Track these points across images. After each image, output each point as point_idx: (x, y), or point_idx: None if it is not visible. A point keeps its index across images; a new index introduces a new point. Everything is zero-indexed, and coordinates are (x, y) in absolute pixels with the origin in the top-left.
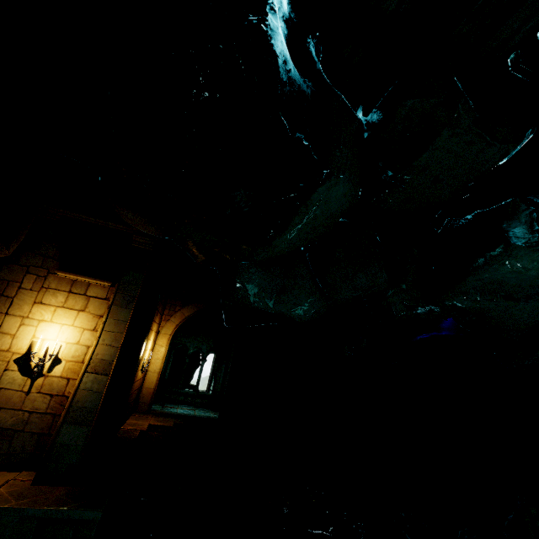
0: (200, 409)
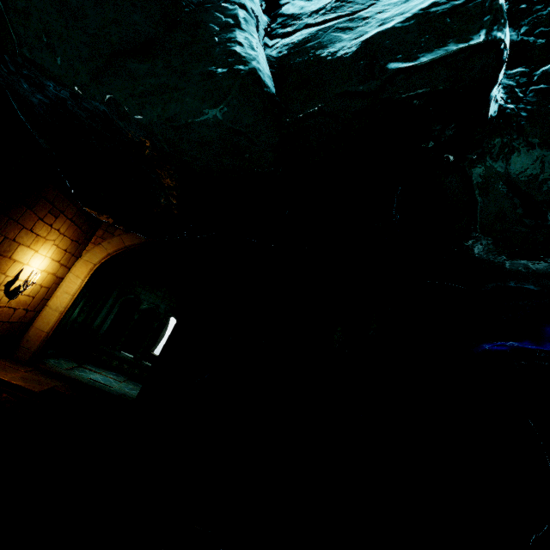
0: (132, 383)
